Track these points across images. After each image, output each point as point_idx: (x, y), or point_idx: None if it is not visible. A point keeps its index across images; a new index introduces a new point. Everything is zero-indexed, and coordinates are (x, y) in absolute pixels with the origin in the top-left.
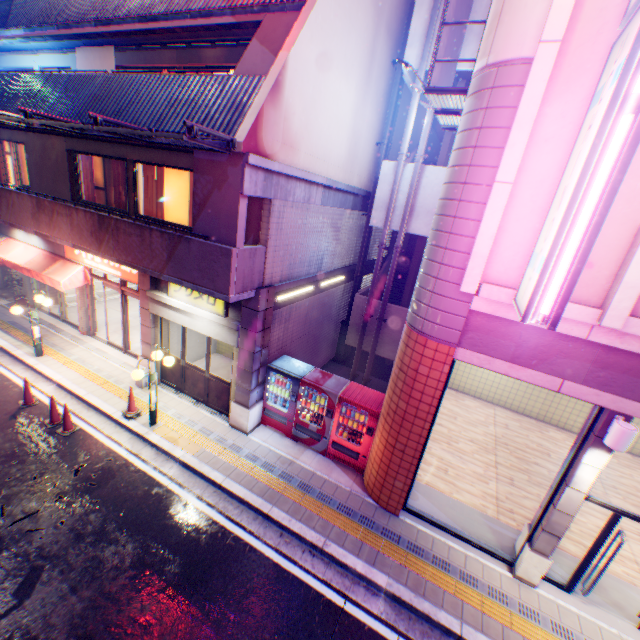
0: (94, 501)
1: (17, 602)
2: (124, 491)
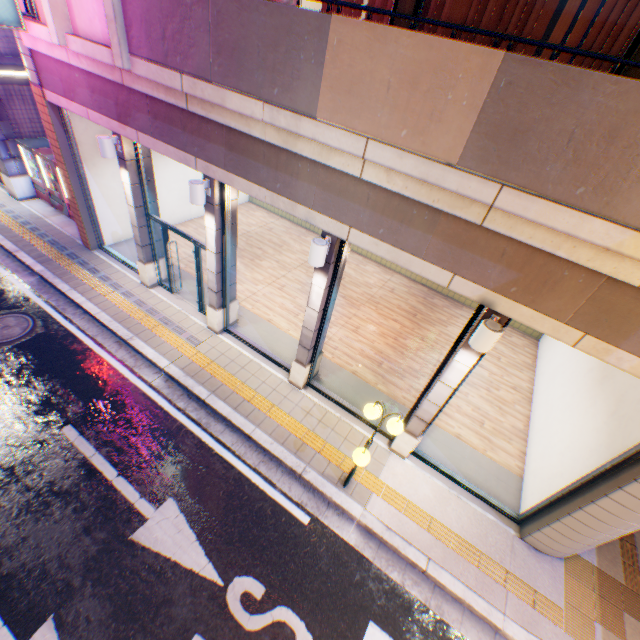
0: None
1: None
2: None
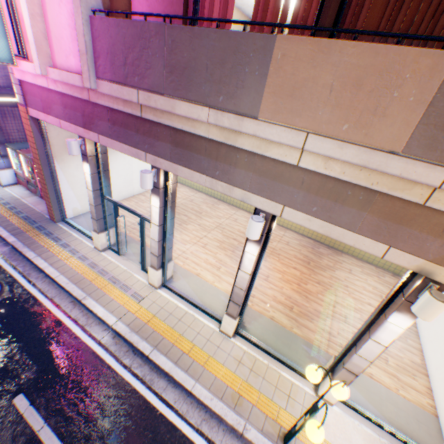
0: None
1: None
2: None
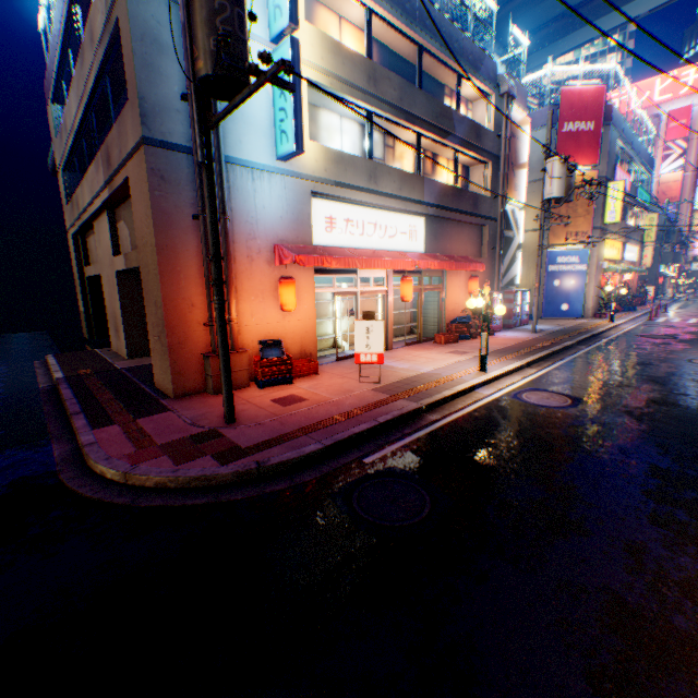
0: None
1: None
2: None
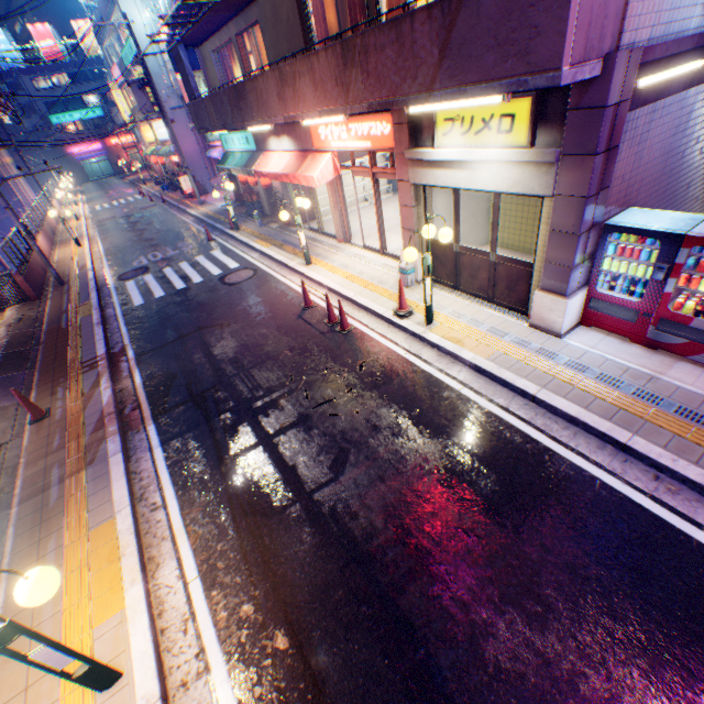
0: (382, 397)
1: (332, 476)
2: (410, 391)
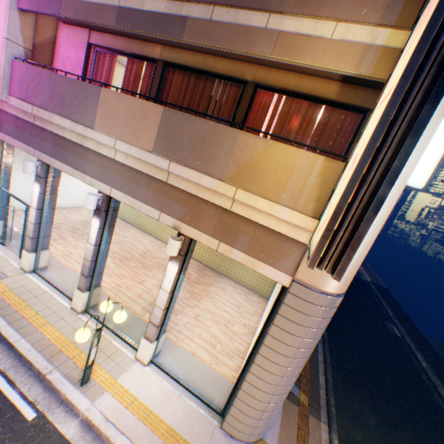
0: None
1: None
2: None
